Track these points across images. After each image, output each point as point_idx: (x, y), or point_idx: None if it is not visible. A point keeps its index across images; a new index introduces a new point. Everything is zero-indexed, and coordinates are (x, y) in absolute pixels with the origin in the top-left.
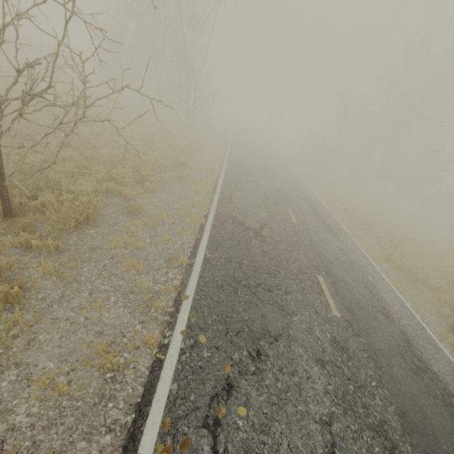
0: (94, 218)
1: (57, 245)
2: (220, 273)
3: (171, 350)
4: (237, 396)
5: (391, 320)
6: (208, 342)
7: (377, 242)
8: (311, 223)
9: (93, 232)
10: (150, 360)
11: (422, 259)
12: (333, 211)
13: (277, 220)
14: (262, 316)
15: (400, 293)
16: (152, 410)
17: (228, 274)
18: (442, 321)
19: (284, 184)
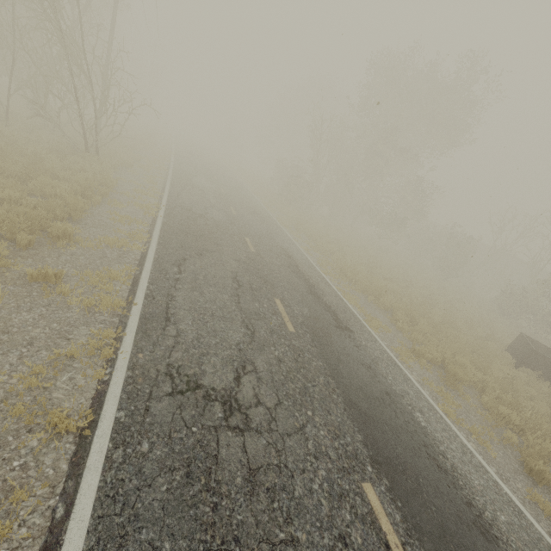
0: None
1: None
2: None
3: None
4: None
5: (494, 539)
6: None
7: (391, 319)
8: (313, 322)
9: None
10: None
11: (442, 334)
12: (330, 276)
13: (263, 340)
14: None
15: (454, 423)
16: None
17: None
18: (511, 457)
19: (260, 244)
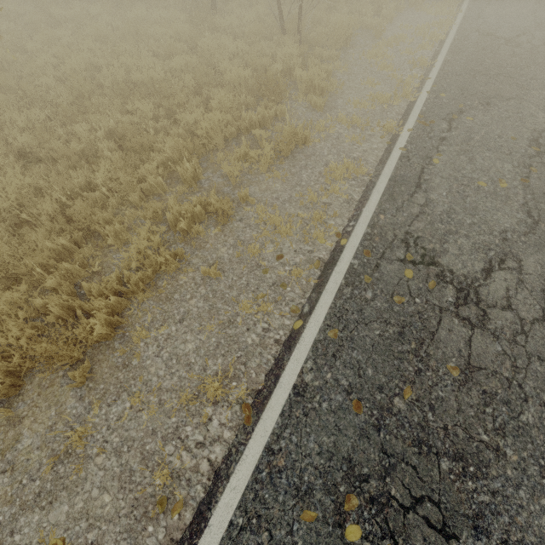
0: (349, 44)
1: (335, 56)
2: (459, 68)
3: (420, 98)
4: (466, 115)
5: None
6: (447, 97)
7: None
8: None
9: (351, 51)
10: (406, 103)
11: None
12: None
13: None
14: (498, 89)
15: None
16: (412, 113)
17: (467, 69)
18: None
19: None
